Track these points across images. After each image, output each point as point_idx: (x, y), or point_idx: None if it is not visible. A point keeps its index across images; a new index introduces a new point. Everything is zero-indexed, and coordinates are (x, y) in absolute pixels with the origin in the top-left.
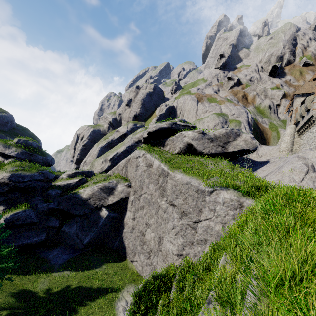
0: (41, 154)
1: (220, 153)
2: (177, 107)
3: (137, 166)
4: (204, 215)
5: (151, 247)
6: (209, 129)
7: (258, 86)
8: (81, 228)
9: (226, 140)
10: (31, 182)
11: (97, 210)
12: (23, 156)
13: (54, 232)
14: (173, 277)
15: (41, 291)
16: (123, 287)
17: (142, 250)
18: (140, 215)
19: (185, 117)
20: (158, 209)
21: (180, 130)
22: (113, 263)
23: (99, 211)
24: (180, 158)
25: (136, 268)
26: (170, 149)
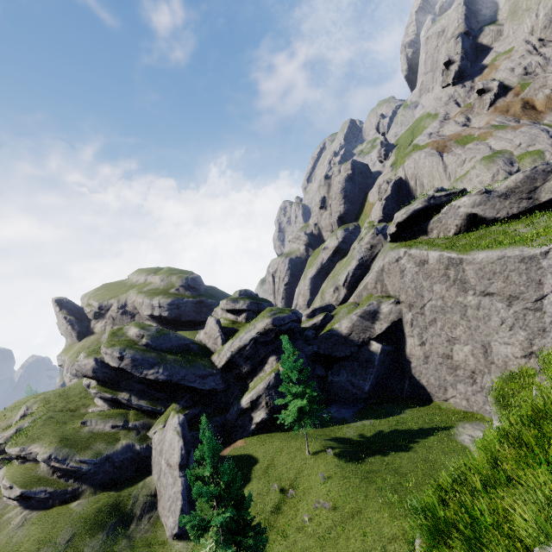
0: (265, 301)
1: (528, 210)
2: (407, 178)
3: (401, 271)
4: (548, 286)
5: (471, 367)
6: (485, 185)
7: (548, 76)
8: (353, 373)
9: (531, 188)
10: (290, 324)
11: (365, 346)
12: (253, 307)
13: (321, 385)
14: (534, 375)
15: (353, 436)
16: (452, 425)
17: (457, 378)
18: (433, 333)
19: (428, 185)
20: (464, 311)
21: (443, 202)
22: (417, 408)
23: (368, 346)
24: (466, 237)
25: (456, 406)
26: (439, 234)
